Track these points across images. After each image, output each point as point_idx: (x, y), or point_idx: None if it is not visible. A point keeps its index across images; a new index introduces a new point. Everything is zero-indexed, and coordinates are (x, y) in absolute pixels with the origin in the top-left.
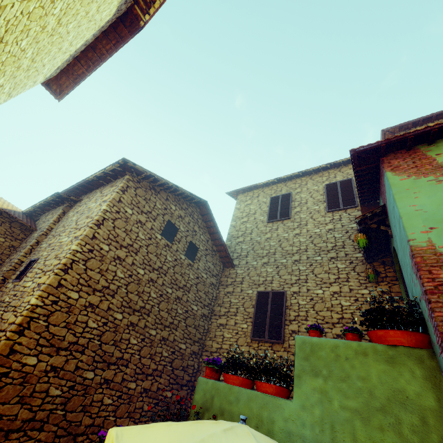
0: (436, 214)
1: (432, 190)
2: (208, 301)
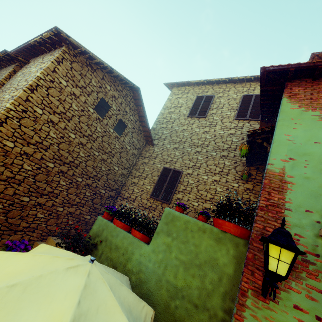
0: (301, 147)
1: (312, 125)
2: (128, 165)
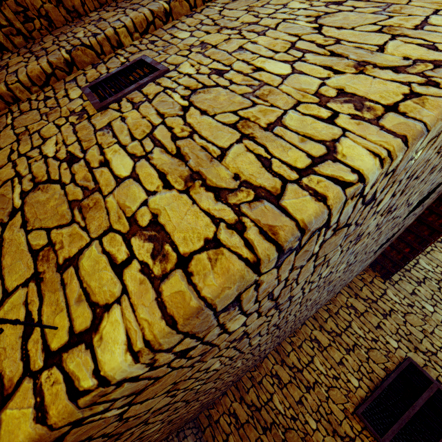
0: None
1: None
2: (325, 302)
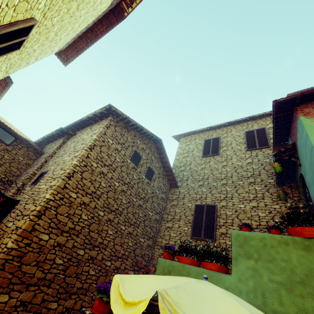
0: None
1: None
2: (159, 210)
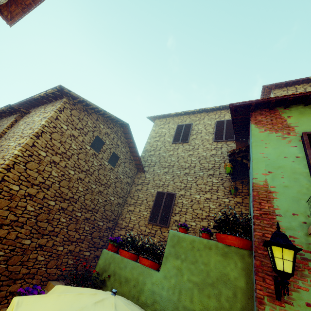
0: (275, 162)
1: (278, 143)
2: (123, 194)
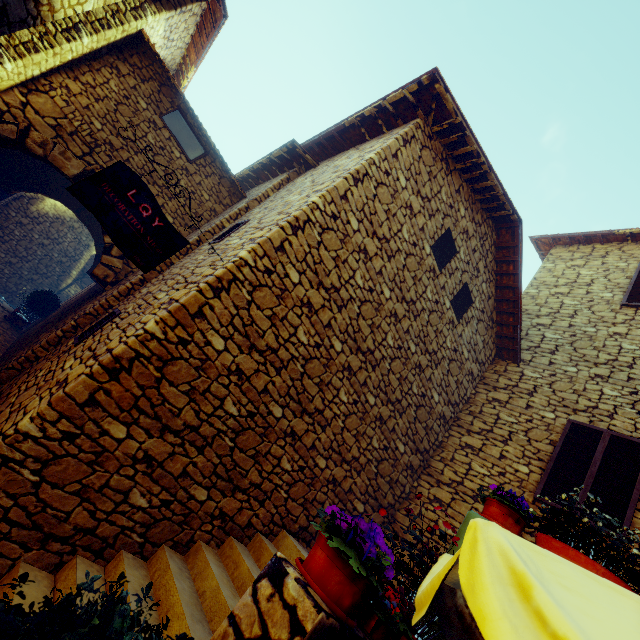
0: None
1: None
2: (456, 398)
